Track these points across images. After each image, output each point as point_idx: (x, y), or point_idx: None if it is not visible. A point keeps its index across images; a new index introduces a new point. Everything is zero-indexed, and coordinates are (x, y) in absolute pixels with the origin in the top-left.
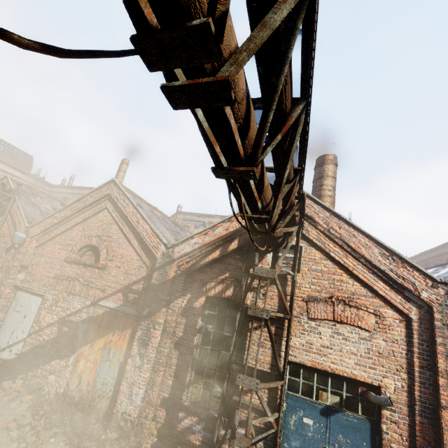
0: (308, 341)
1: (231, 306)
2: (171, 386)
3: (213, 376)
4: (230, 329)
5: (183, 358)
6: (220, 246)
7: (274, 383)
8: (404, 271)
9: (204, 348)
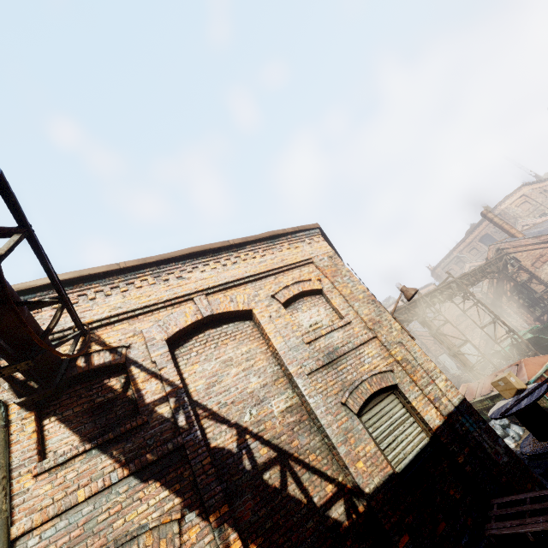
0: (545, 273)
1: (517, 286)
2: (530, 316)
3: (537, 304)
4: (525, 290)
5: (524, 308)
6: (493, 277)
7: (547, 289)
8: (542, 238)
9: (525, 301)
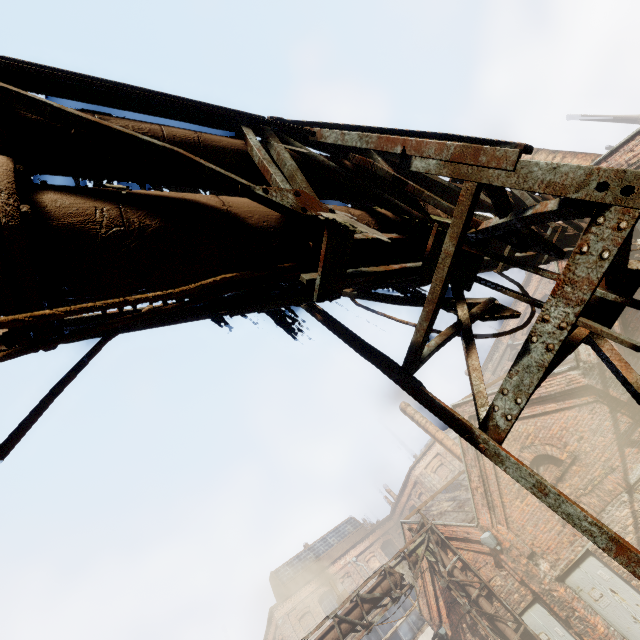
0: None
1: None
2: None
3: None
4: None
5: None
6: None
7: None
8: None
9: None
